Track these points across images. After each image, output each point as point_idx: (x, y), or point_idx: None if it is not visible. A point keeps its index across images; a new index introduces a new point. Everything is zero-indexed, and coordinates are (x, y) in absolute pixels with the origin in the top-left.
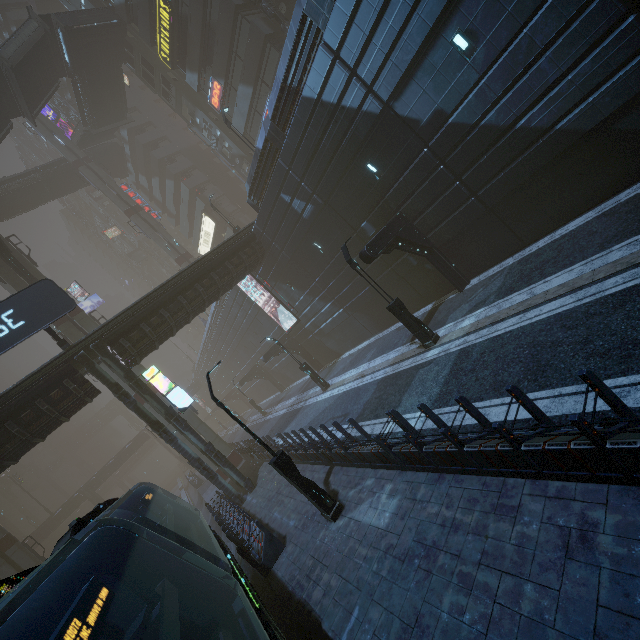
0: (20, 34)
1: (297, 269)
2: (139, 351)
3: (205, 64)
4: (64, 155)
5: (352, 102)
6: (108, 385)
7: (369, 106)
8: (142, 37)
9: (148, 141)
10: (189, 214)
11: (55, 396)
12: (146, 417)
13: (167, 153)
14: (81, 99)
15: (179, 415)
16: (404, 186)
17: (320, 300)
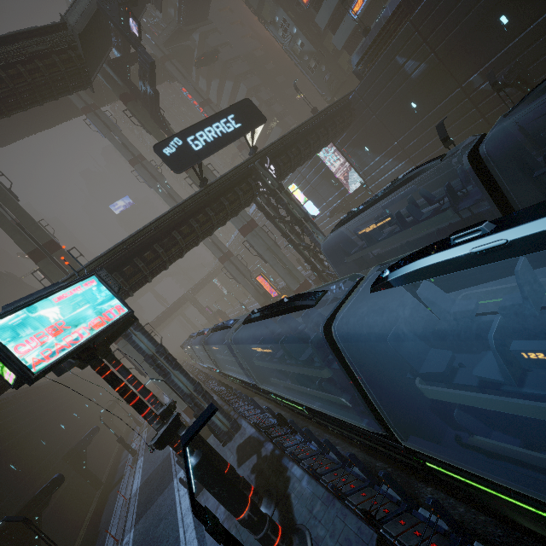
0: None
1: (381, 133)
2: (283, 173)
3: None
4: (154, 51)
5: None
6: (269, 190)
7: None
8: None
9: (215, 45)
10: None
11: (244, 188)
12: (293, 216)
13: (230, 57)
14: None
15: (312, 220)
16: (532, 34)
17: (394, 160)
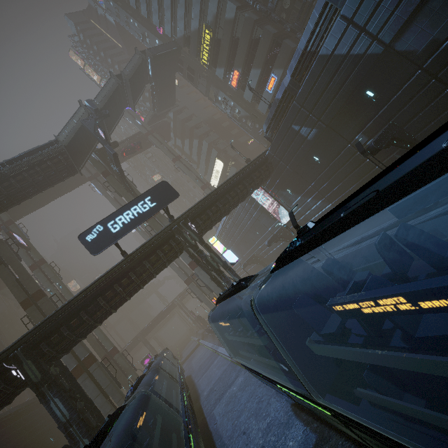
0: (131, 63)
1: (296, 178)
2: (205, 227)
3: (229, 61)
4: (140, 130)
5: (359, 50)
6: (191, 246)
7: (373, 50)
8: (191, 53)
9: (184, 117)
10: (206, 160)
11: (165, 249)
12: (212, 266)
13: (195, 123)
14: (154, 95)
15: (230, 267)
16: (397, 101)
17: (313, 199)
